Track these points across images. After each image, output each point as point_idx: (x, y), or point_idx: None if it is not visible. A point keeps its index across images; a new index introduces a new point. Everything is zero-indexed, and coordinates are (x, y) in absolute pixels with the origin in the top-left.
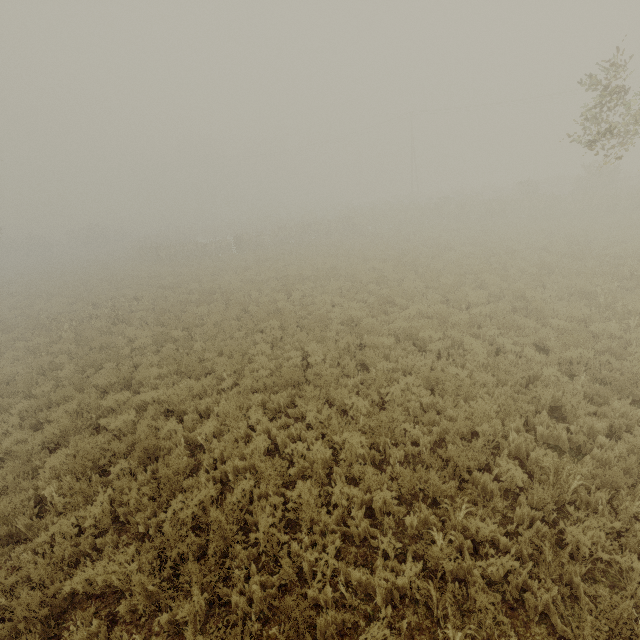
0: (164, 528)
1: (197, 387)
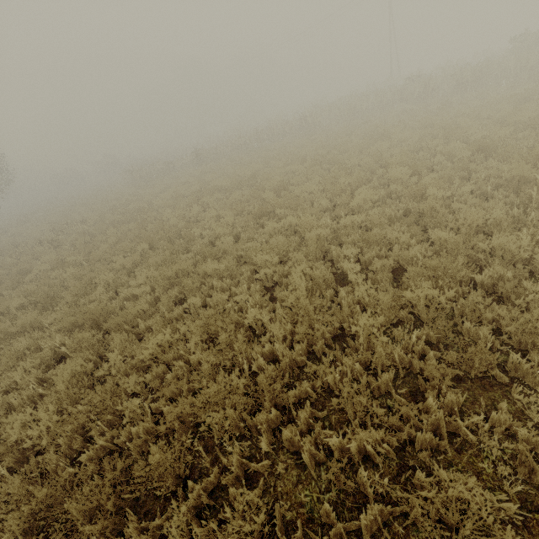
0: None
1: (18, 325)
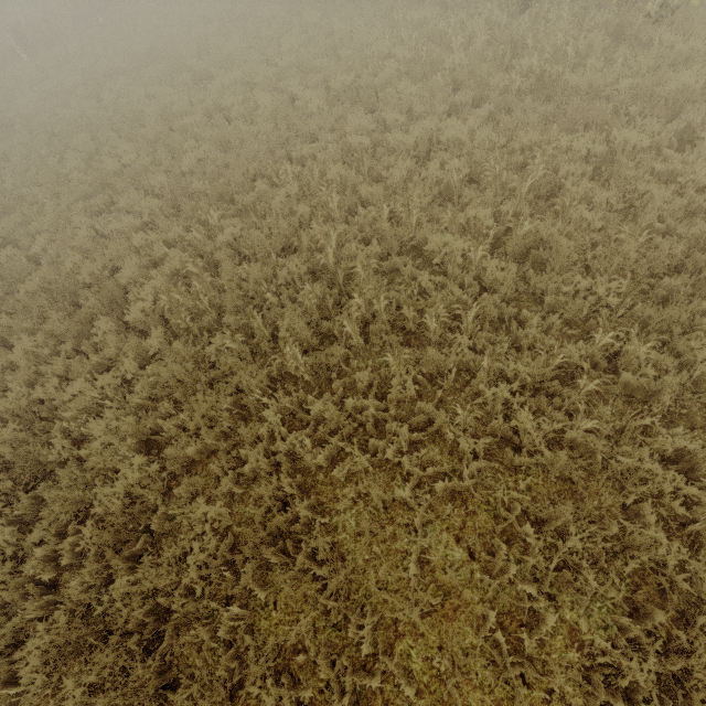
0: (20, 298)
1: (18, 217)
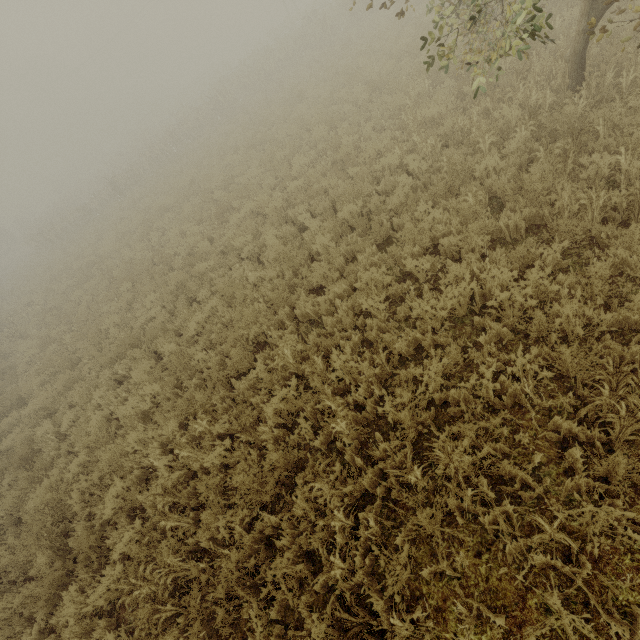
0: (23, 518)
1: (60, 385)
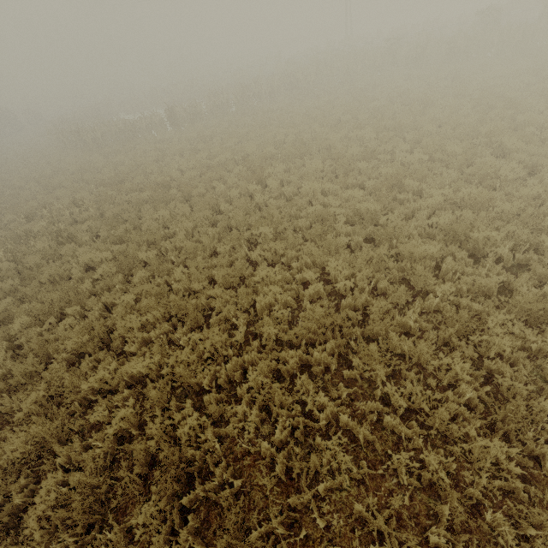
0: None
1: (206, 349)
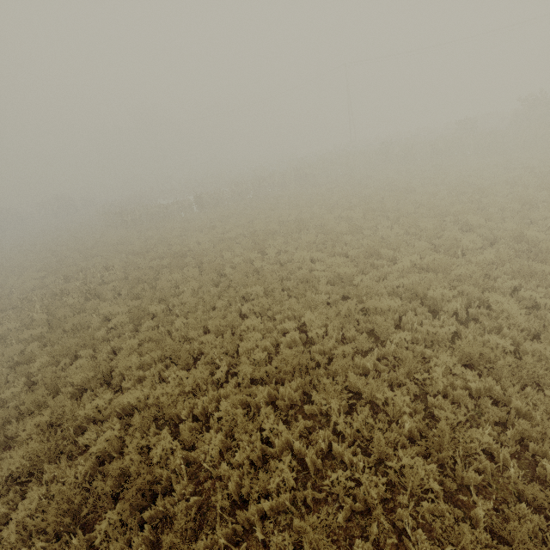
0: None
1: (188, 383)
